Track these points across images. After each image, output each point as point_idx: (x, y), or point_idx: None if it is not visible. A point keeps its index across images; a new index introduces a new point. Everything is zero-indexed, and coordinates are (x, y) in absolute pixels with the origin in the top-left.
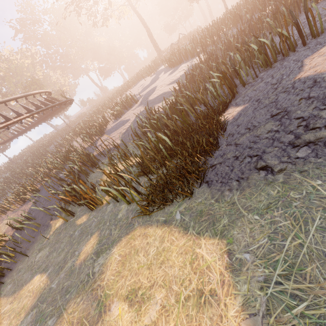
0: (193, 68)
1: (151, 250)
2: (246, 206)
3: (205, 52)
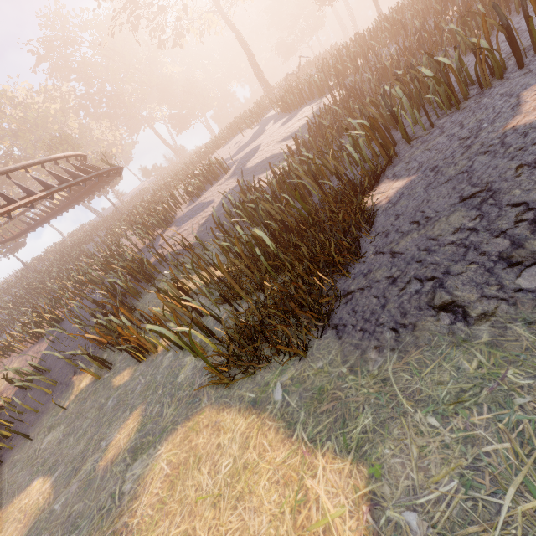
0: (321, 112)
1: (223, 464)
2: (410, 389)
3: (342, 86)
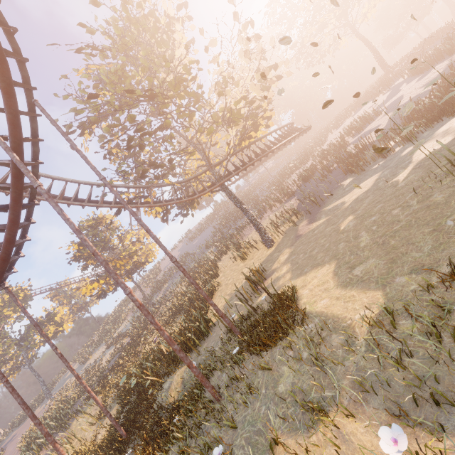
0: None
1: None
2: None
3: None
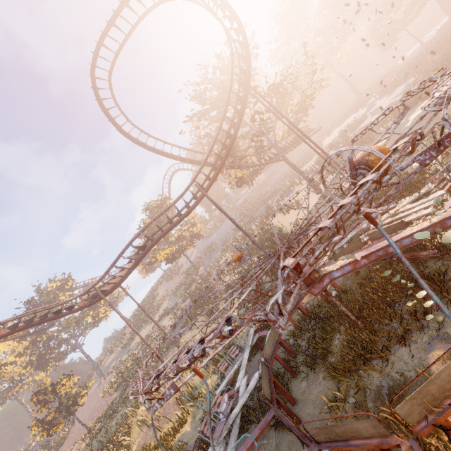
0: (413, 82)
1: None
2: None
3: (416, 74)
